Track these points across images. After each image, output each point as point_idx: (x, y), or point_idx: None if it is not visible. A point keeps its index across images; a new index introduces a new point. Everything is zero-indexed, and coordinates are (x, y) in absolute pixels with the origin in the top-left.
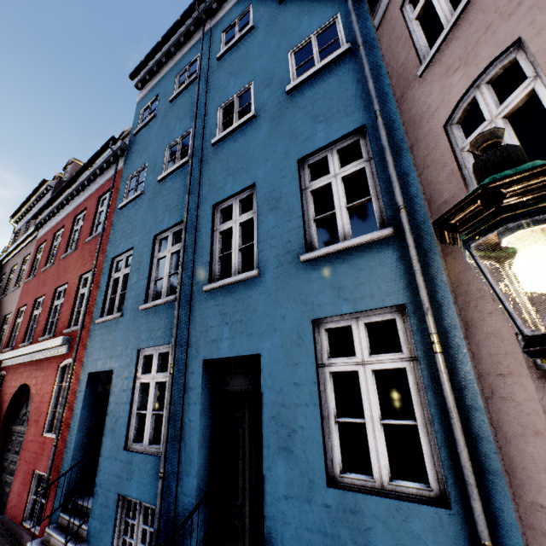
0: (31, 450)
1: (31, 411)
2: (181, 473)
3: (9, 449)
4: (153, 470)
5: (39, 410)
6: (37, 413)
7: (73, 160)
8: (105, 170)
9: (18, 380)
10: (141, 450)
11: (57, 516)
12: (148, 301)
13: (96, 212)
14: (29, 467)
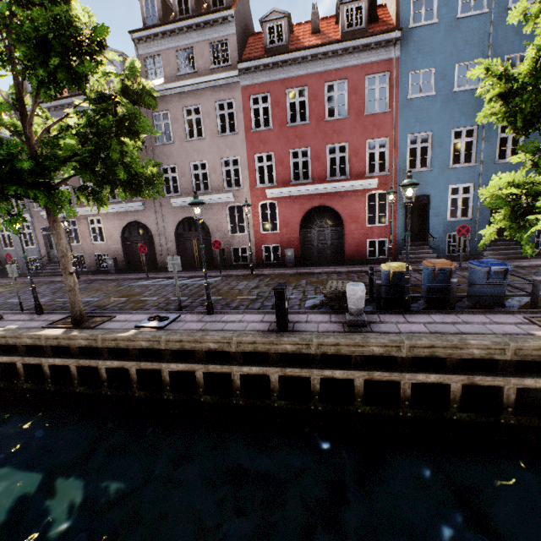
0: (358, 234)
1: (343, 218)
2: (482, 222)
3: (309, 240)
4: (467, 223)
5: (355, 217)
6: (352, 218)
7: None
8: (366, 47)
9: (306, 204)
10: (456, 220)
11: (402, 249)
12: (449, 164)
13: (365, 89)
14: (360, 240)
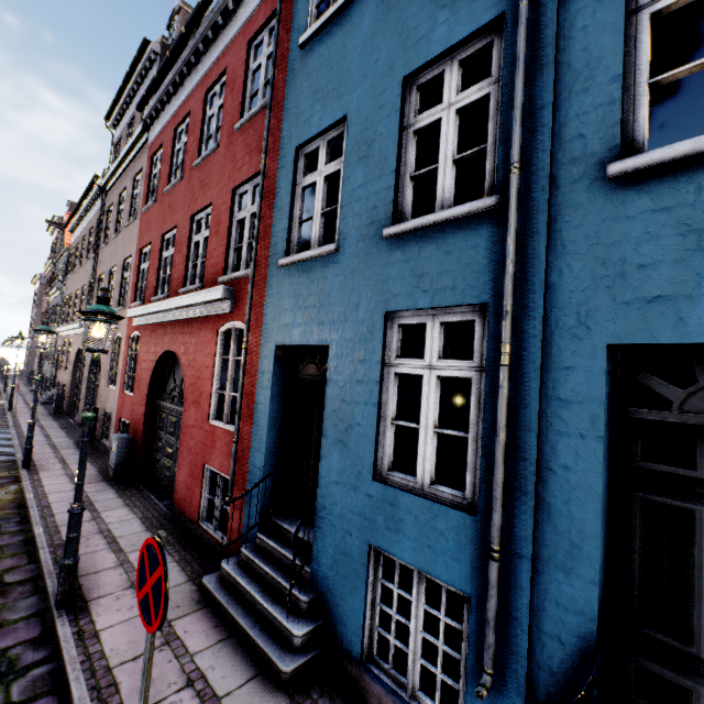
0: (196, 439)
1: (185, 388)
2: (541, 563)
3: (161, 427)
4: (454, 533)
5: (197, 389)
6: (194, 391)
7: (181, 6)
8: None
9: (158, 344)
10: (411, 489)
11: (252, 535)
12: (397, 221)
13: (246, 73)
14: (196, 458)
